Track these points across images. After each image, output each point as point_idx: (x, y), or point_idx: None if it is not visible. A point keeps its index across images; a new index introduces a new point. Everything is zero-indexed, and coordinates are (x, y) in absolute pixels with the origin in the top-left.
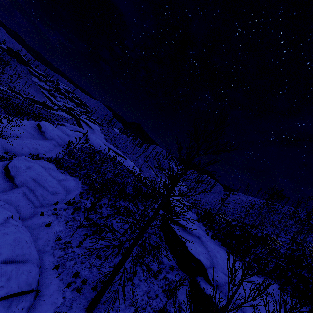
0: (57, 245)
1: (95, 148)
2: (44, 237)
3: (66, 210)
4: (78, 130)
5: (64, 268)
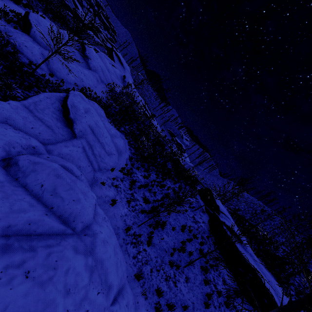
0: (128, 237)
1: (132, 97)
2: (112, 222)
3: (123, 180)
4: (113, 65)
5: (143, 277)
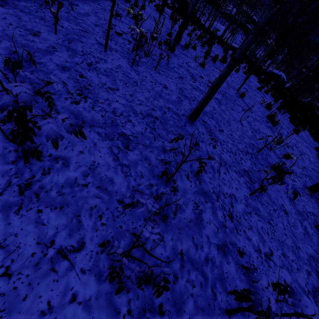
0: None
1: None
2: None
3: None
4: None
5: None
